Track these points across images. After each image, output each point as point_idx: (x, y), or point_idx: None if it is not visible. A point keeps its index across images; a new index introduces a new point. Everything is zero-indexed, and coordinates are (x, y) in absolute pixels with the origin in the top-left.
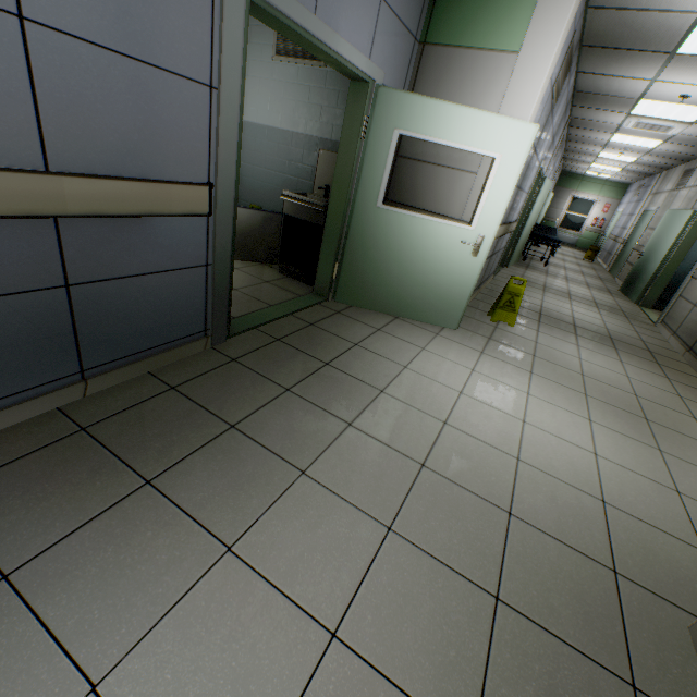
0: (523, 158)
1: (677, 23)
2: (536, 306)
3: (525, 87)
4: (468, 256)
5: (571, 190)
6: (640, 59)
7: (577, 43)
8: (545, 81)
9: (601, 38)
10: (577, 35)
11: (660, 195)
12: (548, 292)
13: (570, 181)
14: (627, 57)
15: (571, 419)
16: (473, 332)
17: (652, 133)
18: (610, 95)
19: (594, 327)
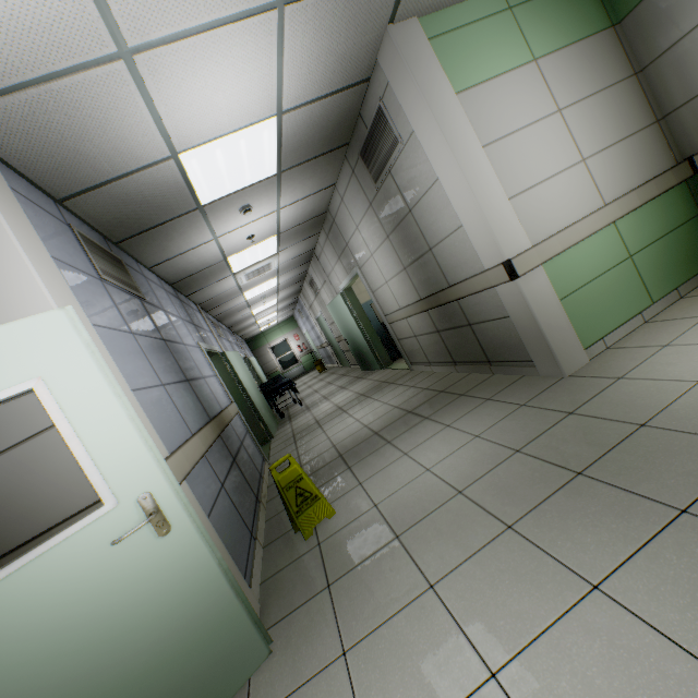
0: (88, 354)
1: (168, 176)
2: (330, 451)
3: (7, 284)
4: (157, 542)
5: (264, 345)
6: (183, 226)
7: (104, 241)
8: (32, 262)
9: (123, 226)
10: (89, 232)
11: (314, 305)
12: (325, 424)
13: (258, 341)
14: (170, 230)
15: (599, 640)
16: (300, 607)
17: (265, 276)
18: (202, 269)
19: (388, 416)
